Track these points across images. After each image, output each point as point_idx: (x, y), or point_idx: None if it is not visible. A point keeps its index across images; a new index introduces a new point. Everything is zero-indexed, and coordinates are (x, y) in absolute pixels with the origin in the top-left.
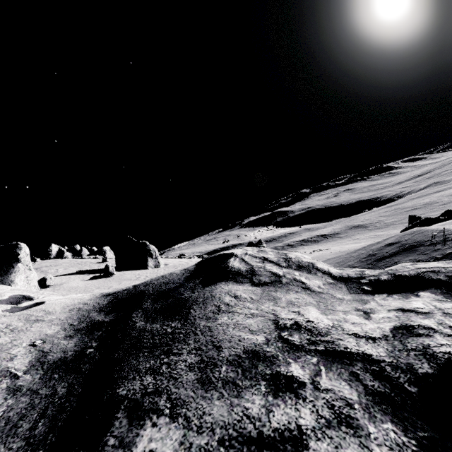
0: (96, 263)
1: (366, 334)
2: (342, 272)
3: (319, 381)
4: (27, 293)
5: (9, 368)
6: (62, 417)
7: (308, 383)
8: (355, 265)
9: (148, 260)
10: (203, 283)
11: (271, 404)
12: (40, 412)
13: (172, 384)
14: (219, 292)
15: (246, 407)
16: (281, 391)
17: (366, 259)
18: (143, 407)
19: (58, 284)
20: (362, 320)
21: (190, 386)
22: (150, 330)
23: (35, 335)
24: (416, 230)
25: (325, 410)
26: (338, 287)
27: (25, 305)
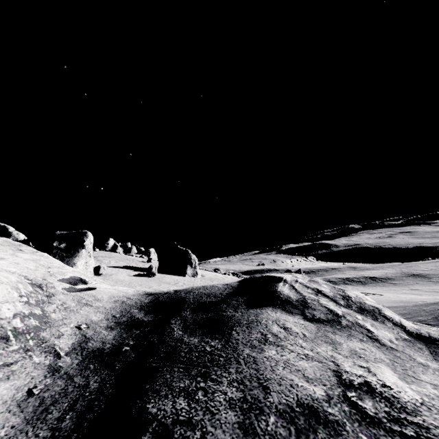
0: (142, 261)
1: None
2: (420, 329)
3: None
4: (84, 277)
5: (55, 345)
6: (89, 417)
7: None
8: (429, 322)
9: (187, 268)
10: (247, 303)
11: None
12: (71, 402)
13: (208, 419)
14: (266, 318)
15: None
16: None
17: None
18: (172, 438)
19: (109, 274)
20: None
21: (229, 430)
22: (188, 343)
23: (82, 318)
24: None
25: None
26: (417, 348)
27: (80, 287)
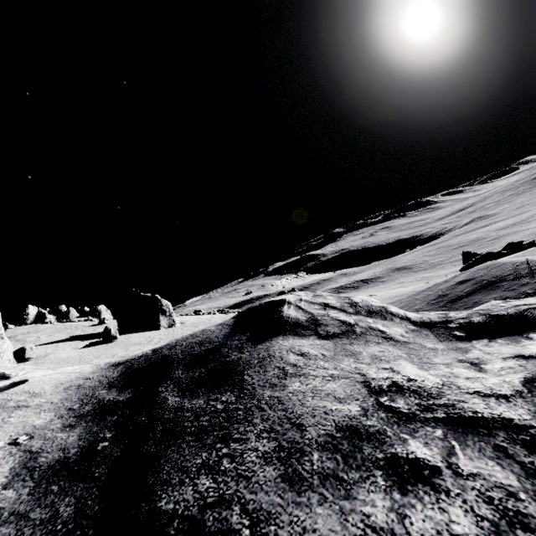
0: (90, 326)
1: (493, 391)
2: (422, 317)
3: (457, 462)
4: None
5: None
6: None
7: (444, 467)
8: (424, 308)
9: (160, 318)
10: (252, 340)
11: (401, 505)
12: None
13: (244, 487)
14: (279, 350)
15: (366, 513)
16: (409, 483)
17: (436, 301)
18: (205, 528)
19: (42, 355)
20: (476, 374)
21: (272, 488)
22: (191, 409)
23: (17, 428)
24: (490, 264)
25: (482, 507)
26: (424, 335)
27: None
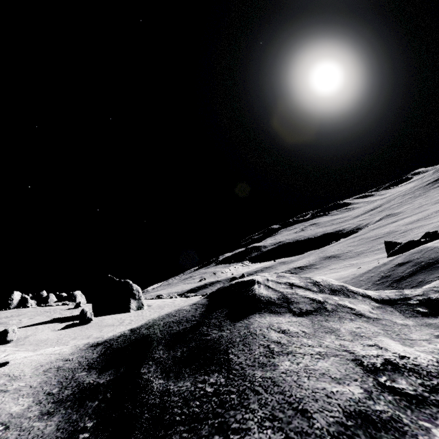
0: (67, 309)
1: None
2: (380, 294)
3: None
4: None
5: None
6: None
7: None
8: (371, 288)
9: (131, 301)
10: (229, 318)
11: None
12: None
13: None
14: (259, 327)
15: None
16: None
17: (381, 281)
18: None
19: (23, 337)
20: None
21: None
22: (178, 392)
23: None
24: (422, 248)
25: None
26: (389, 311)
27: None
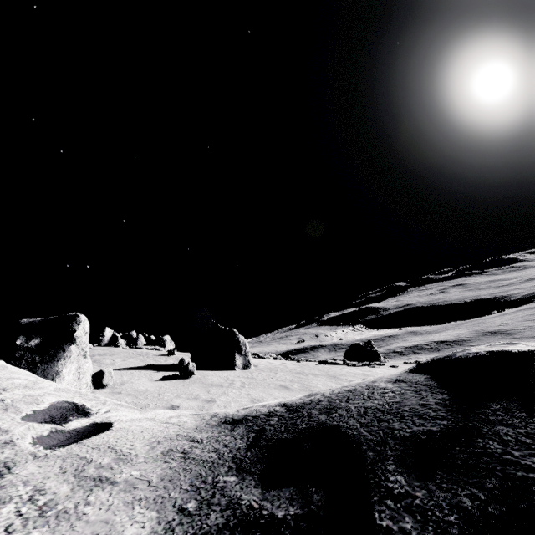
0: (160, 355)
1: None
2: None
3: None
4: (80, 399)
5: None
6: None
7: None
8: None
9: (236, 356)
10: None
11: None
12: None
13: None
14: None
15: None
16: None
17: None
18: None
19: (118, 383)
20: None
21: None
22: None
23: None
24: None
25: None
26: None
27: (74, 426)
